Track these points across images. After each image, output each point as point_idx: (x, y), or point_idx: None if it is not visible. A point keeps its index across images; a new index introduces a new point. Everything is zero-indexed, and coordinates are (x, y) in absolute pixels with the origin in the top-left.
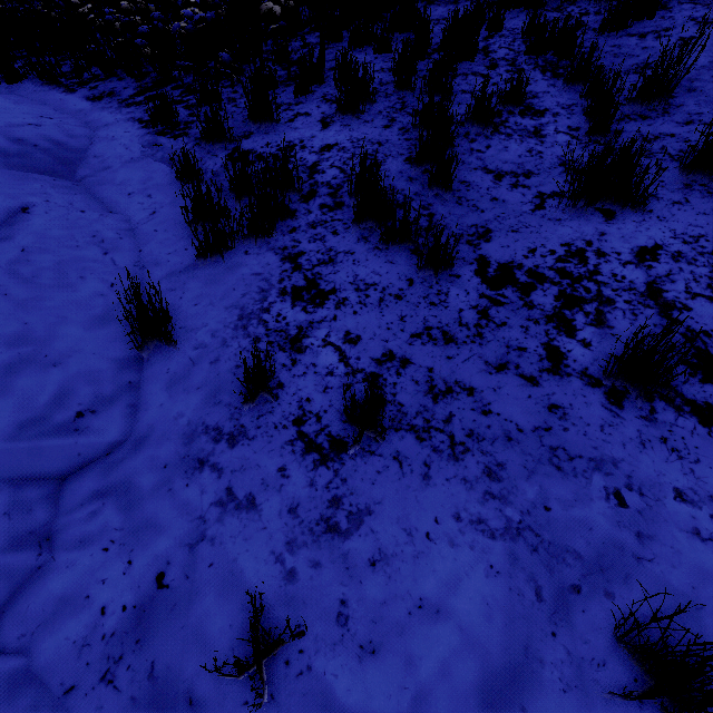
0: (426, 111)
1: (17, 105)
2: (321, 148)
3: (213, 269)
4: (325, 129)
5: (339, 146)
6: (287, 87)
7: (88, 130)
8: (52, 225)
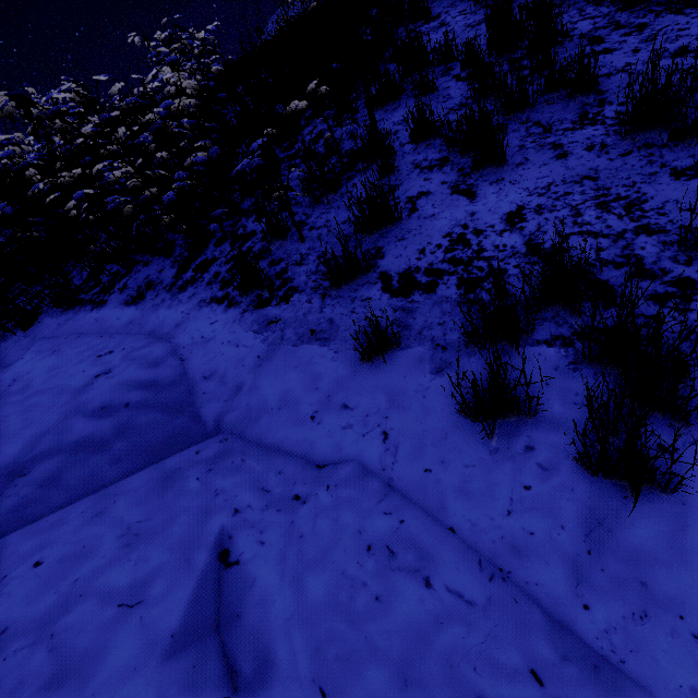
0: (640, 107)
1: (58, 355)
2: (506, 222)
3: (651, 518)
4: (476, 198)
5: (528, 207)
6: (352, 179)
7: (163, 344)
8: (295, 570)
